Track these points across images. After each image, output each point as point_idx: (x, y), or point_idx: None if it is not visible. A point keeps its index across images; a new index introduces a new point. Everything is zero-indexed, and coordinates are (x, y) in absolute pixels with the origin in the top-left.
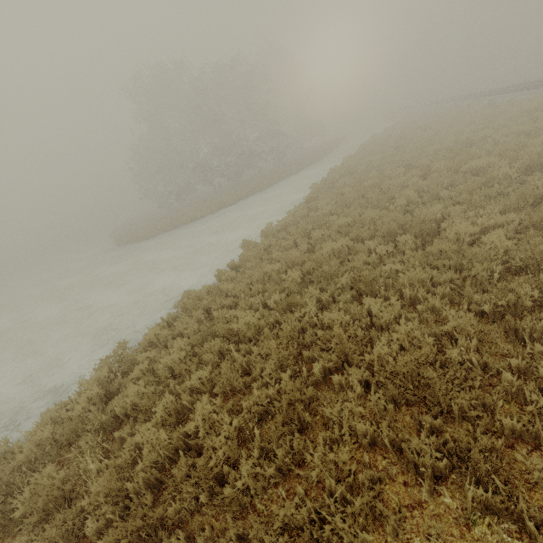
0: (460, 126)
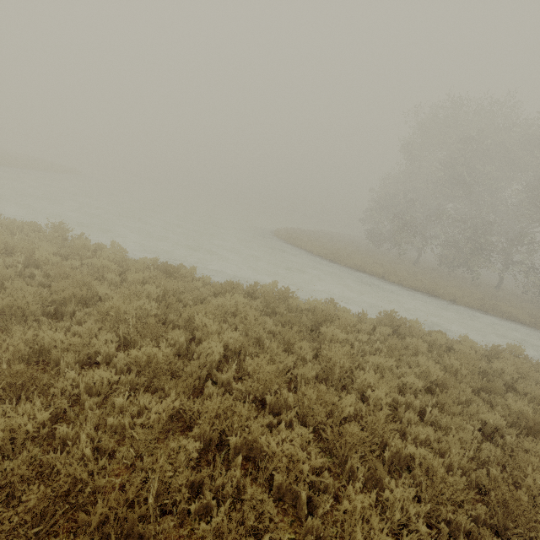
0: None
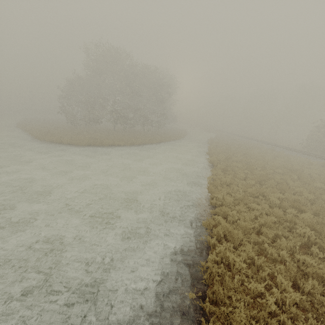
0: (271, 156)
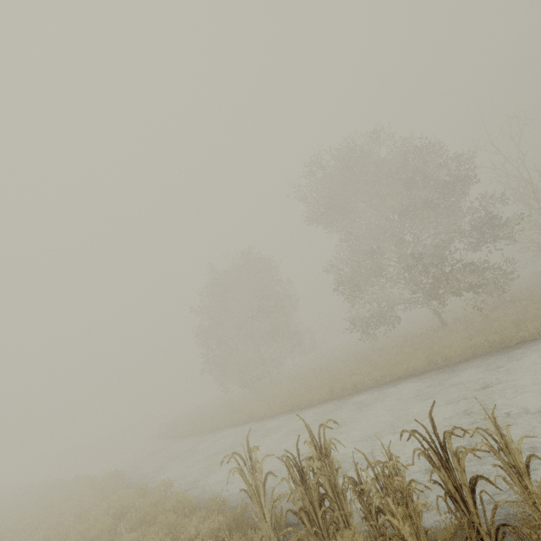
0: None
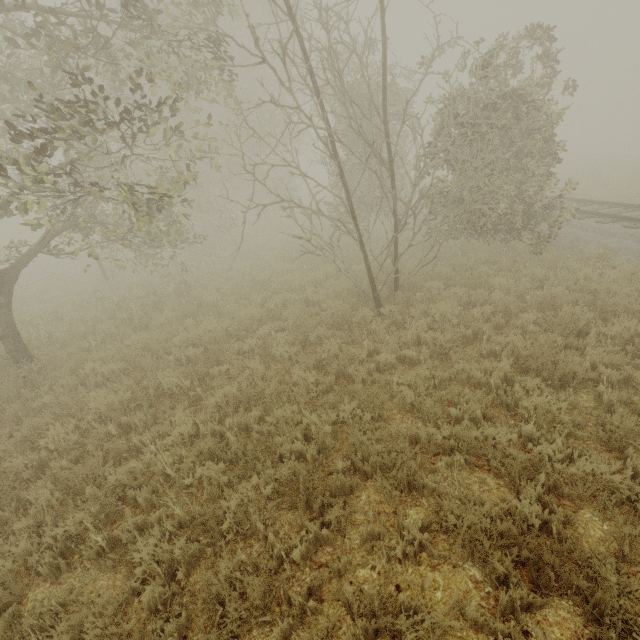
0: None
